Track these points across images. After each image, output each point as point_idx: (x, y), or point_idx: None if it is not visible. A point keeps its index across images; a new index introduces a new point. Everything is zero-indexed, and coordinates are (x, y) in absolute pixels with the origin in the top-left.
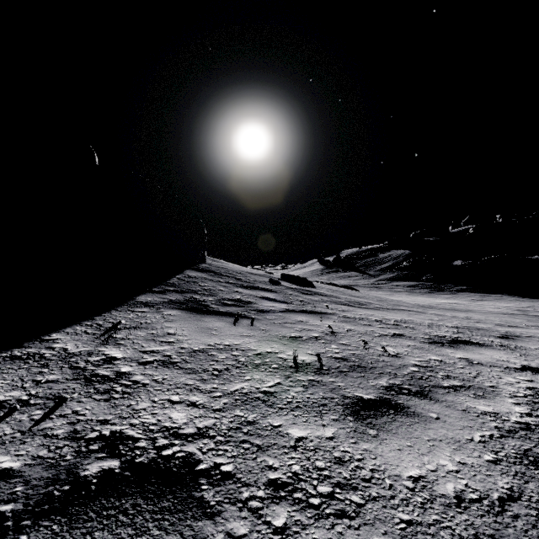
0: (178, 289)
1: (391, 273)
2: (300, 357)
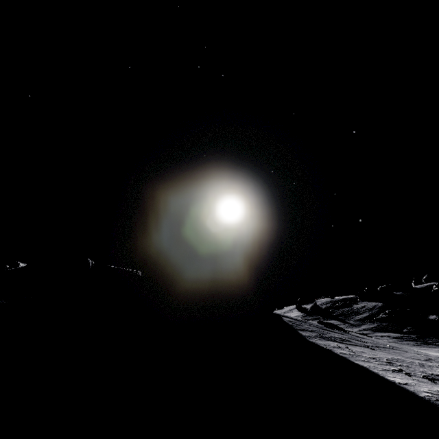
0: (303, 329)
1: (371, 323)
2: (438, 365)
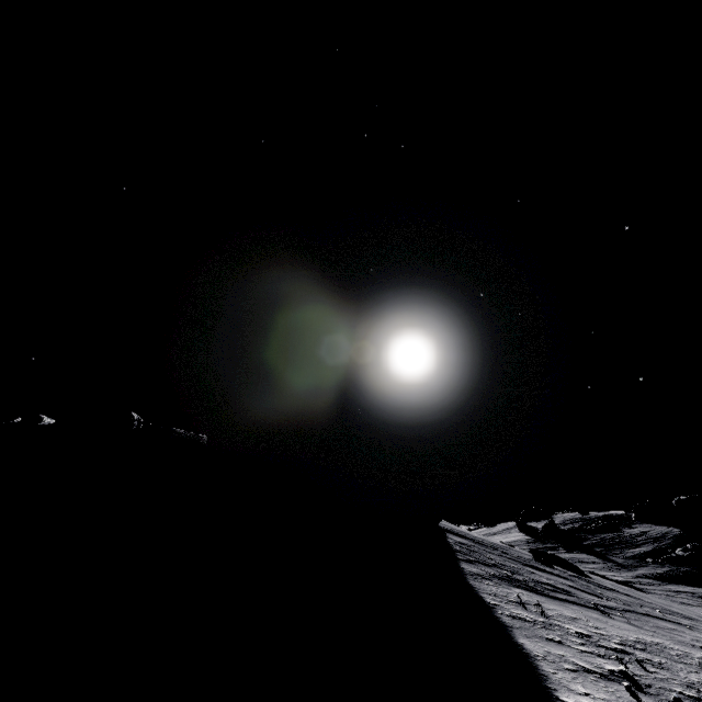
0: (477, 559)
1: (657, 565)
2: None
